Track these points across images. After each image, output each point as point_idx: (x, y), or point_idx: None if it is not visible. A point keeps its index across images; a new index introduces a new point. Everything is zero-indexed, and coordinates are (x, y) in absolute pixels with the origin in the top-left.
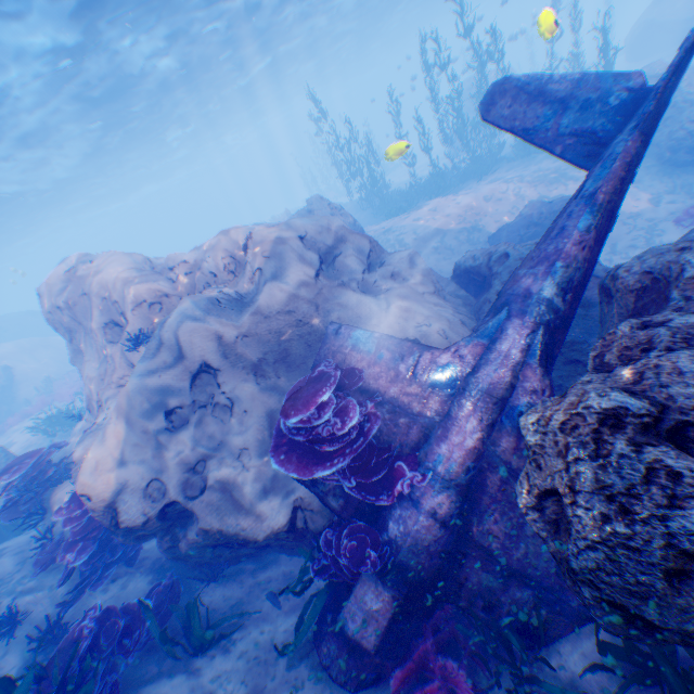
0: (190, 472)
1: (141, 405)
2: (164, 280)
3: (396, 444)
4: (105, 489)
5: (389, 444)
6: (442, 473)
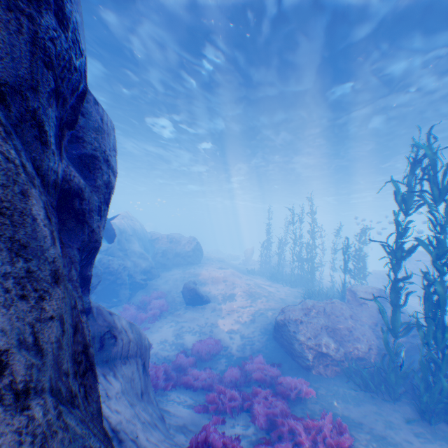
0: None
1: None
2: None
3: None
4: None
5: None
6: None
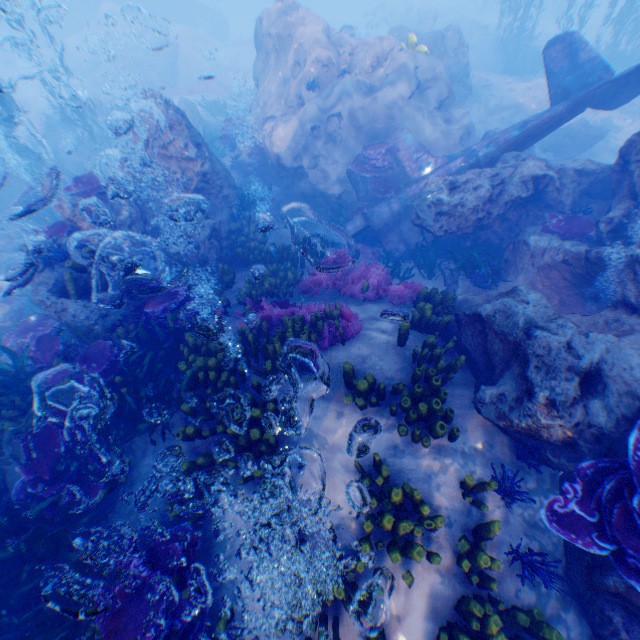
0: (312, 159)
1: (306, 119)
2: (333, 52)
3: (394, 184)
4: (280, 147)
5: (392, 183)
6: (402, 198)
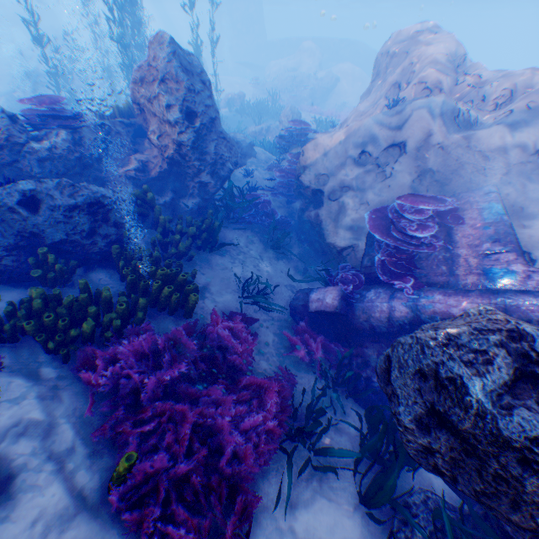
0: (338, 187)
1: (357, 136)
2: (451, 78)
3: (422, 273)
4: (309, 159)
5: (420, 269)
6: (419, 304)
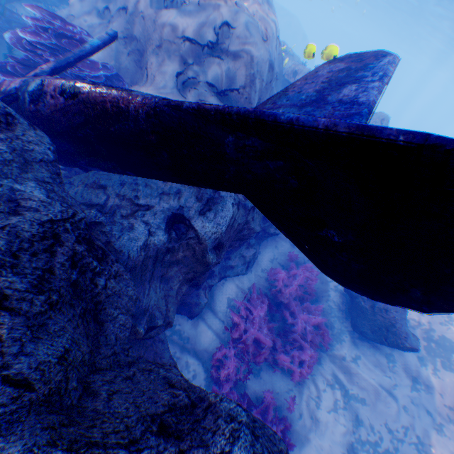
0: None
1: None
2: None
3: None
4: None
5: None
6: None
